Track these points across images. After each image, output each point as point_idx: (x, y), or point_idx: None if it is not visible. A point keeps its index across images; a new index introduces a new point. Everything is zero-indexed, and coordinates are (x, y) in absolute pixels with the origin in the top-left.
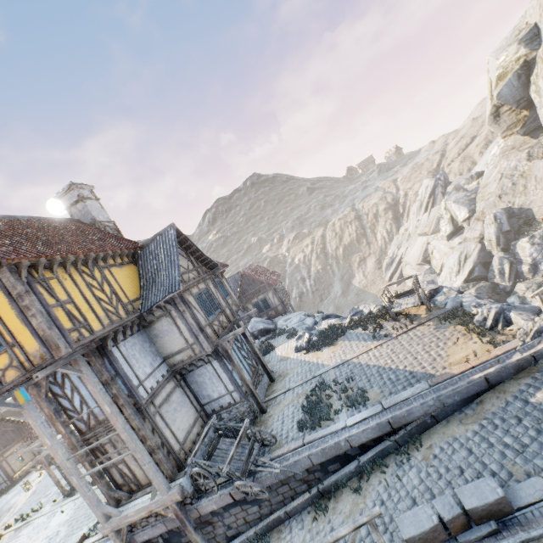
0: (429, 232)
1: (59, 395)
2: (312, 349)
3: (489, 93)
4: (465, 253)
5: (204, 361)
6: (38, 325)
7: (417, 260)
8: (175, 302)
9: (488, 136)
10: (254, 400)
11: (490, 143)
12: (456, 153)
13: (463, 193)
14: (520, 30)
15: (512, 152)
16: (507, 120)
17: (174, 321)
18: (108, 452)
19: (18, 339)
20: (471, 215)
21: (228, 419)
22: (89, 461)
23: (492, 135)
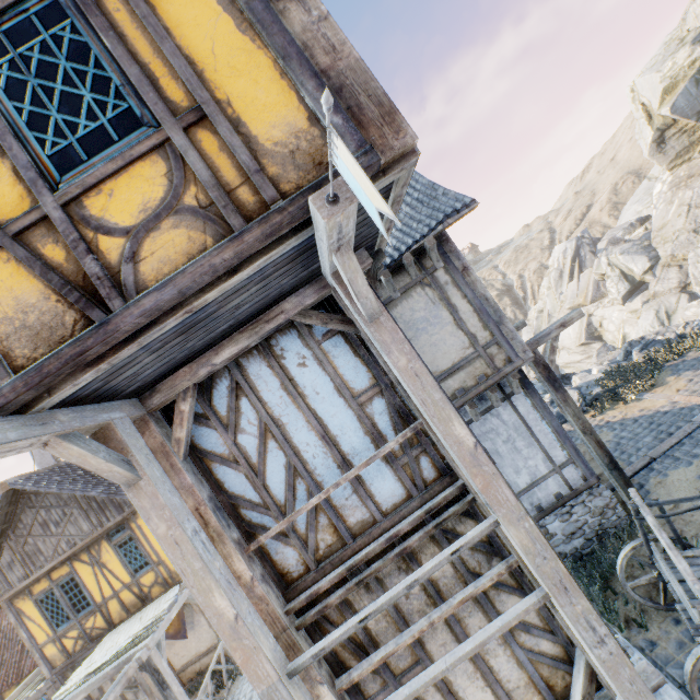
0: (587, 301)
1: (218, 458)
2: (606, 406)
3: (645, 119)
4: (664, 310)
5: (496, 395)
6: (308, 31)
7: (578, 340)
8: (443, 250)
9: (611, 198)
10: (616, 478)
11: (619, 204)
12: (573, 224)
13: (629, 243)
14: (680, 38)
15: (691, 180)
16: (676, 145)
17: (443, 295)
18: (373, 642)
19: (214, 94)
20: (654, 264)
21: (565, 536)
22: (327, 680)
23: (617, 197)
